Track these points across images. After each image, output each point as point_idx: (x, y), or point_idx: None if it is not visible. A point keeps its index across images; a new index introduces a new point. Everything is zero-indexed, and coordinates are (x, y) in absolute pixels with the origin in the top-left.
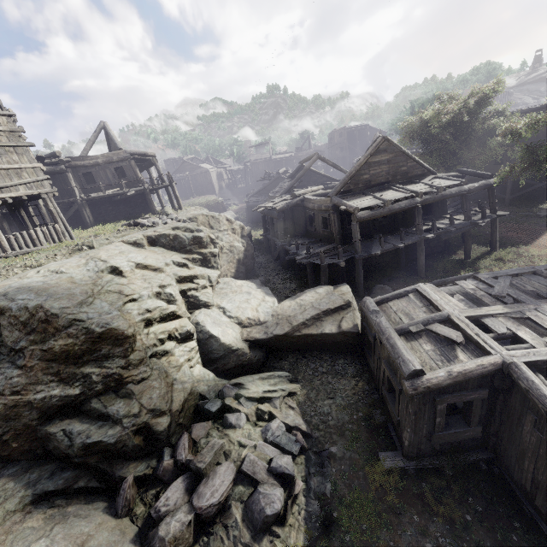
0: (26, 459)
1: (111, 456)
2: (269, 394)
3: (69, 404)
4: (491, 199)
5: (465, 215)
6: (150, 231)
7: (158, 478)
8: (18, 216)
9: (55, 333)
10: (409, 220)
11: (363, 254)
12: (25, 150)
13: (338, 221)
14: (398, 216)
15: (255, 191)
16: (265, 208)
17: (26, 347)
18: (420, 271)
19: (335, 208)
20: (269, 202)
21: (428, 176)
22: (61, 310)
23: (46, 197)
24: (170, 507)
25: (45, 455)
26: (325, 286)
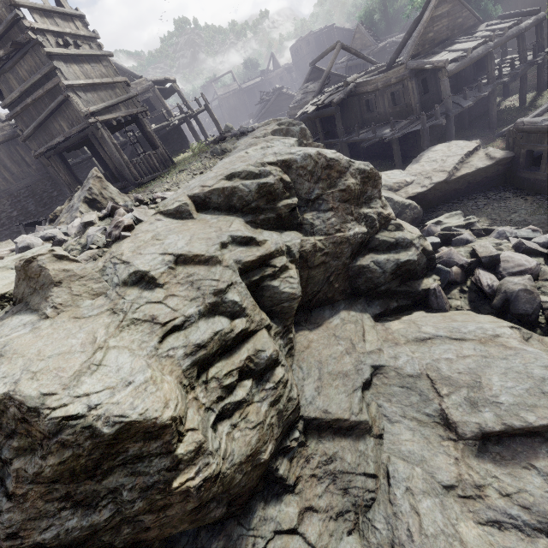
0: (342, 299)
1: (405, 280)
2: (468, 221)
3: (363, 243)
4: (539, 37)
5: (521, 58)
6: (257, 132)
7: (453, 281)
8: (99, 157)
9: (340, 176)
10: (466, 79)
11: (456, 110)
12: (107, 62)
13: (416, 88)
14: (462, 74)
15: (258, 117)
16: (315, 108)
17: (322, 194)
18: (493, 122)
19: (412, 75)
20: (309, 106)
21: (478, 26)
22: (333, 155)
23: (141, 117)
24: (496, 283)
25: (352, 294)
26: (437, 146)
